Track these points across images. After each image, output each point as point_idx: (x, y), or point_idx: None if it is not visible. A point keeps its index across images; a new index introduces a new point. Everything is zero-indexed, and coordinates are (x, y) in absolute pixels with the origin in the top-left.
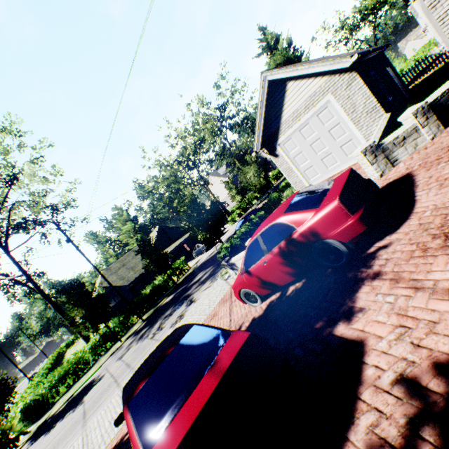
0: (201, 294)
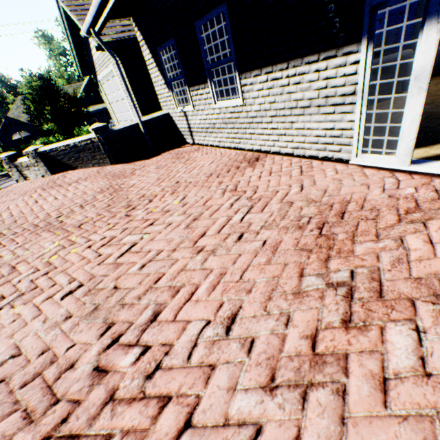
0: None
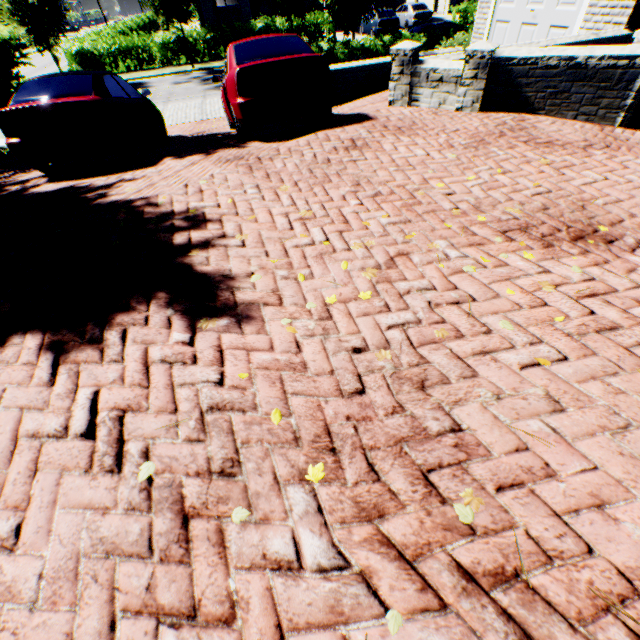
0: None
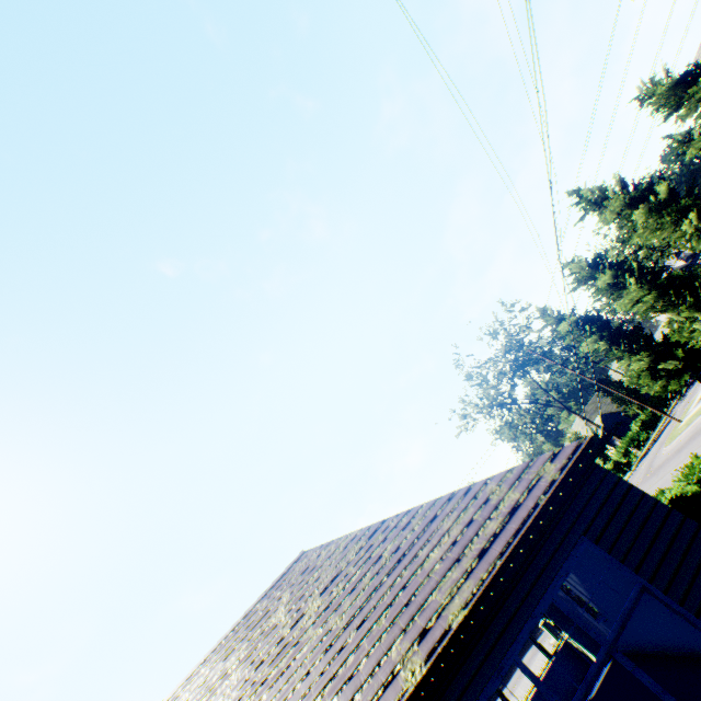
0: None
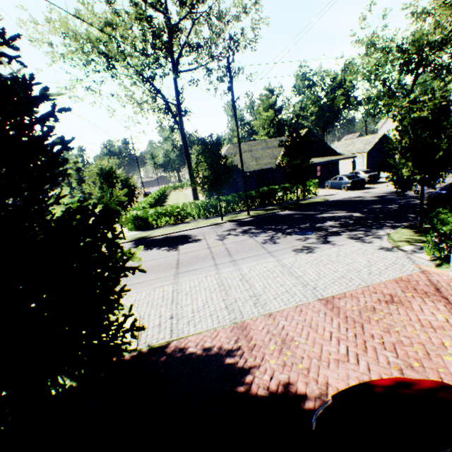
0: (345, 241)
